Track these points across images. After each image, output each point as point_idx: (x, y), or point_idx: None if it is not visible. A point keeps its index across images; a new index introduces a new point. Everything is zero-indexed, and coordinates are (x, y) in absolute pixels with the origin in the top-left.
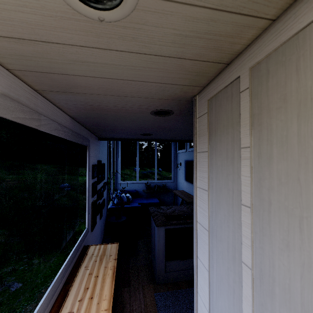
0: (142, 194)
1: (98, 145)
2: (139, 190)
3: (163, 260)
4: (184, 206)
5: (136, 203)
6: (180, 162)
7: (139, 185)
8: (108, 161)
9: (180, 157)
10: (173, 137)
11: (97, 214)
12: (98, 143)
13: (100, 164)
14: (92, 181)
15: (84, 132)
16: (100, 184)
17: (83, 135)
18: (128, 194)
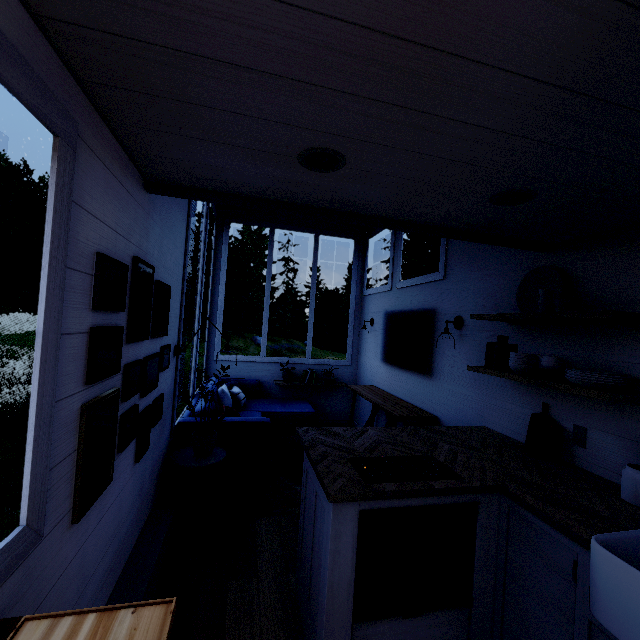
0: (272, 390)
1: (139, 205)
2: (266, 380)
3: (346, 621)
4: (400, 430)
5: (257, 413)
6: (372, 318)
7: (265, 368)
8: (184, 289)
9: (373, 304)
10: (403, 200)
11: (118, 447)
12: (143, 198)
13: (147, 275)
14: (91, 317)
15: (26, 38)
16: (147, 346)
17: (19, 47)
18: (237, 388)
